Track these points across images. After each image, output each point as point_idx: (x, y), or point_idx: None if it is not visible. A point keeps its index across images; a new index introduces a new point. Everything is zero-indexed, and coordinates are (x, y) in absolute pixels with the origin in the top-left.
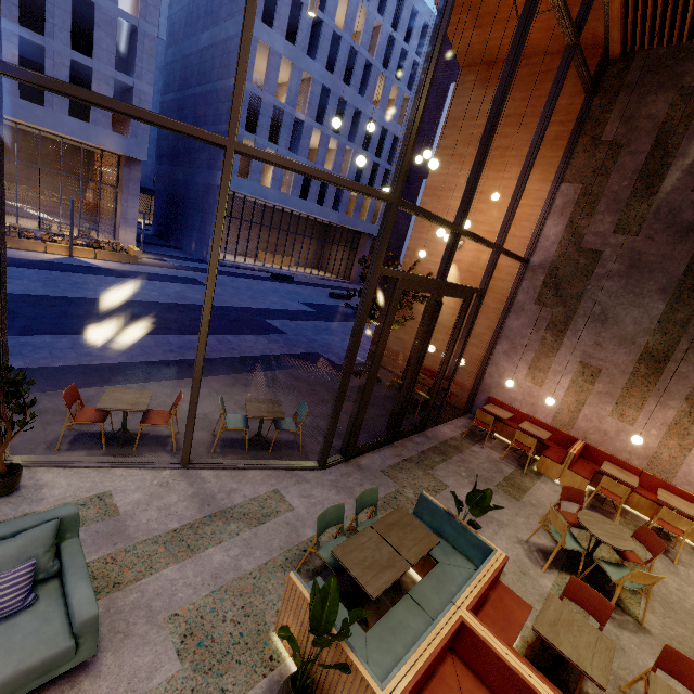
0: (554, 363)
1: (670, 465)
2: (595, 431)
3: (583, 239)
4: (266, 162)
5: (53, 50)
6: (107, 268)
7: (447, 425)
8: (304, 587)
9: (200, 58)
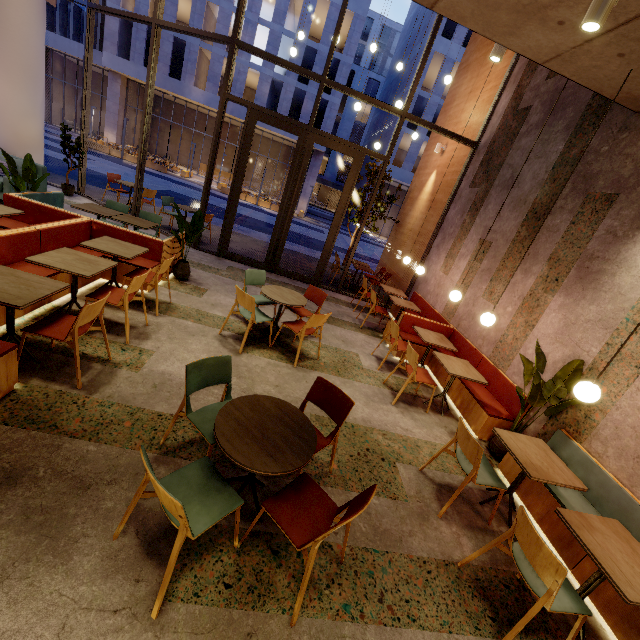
0: (462, 246)
1: (510, 350)
2: (467, 316)
3: (522, 99)
4: (170, 29)
5: (287, 83)
6: (269, 212)
7: (351, 298)
8: (56, 192)
9: (396, 80)
